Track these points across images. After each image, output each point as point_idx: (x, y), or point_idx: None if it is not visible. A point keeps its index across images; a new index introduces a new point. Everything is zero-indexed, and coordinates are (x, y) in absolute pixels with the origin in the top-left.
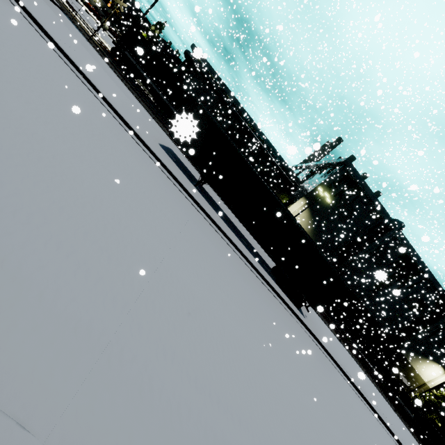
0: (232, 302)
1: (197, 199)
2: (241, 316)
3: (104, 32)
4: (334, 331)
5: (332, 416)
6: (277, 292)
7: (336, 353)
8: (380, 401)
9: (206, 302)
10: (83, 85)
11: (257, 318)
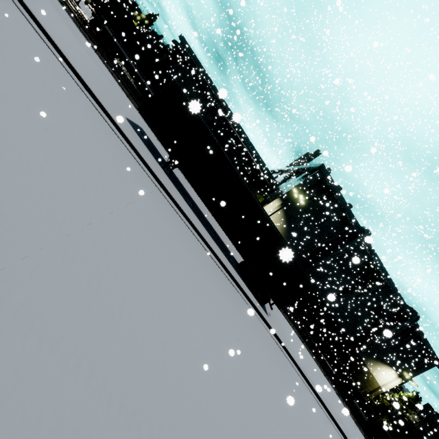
0: (180, 289)
1: (160, 179)
2: (189, 305)
3: (90, 10)
4: (297, 332)
5: (283, 421)
6: (241, 286)
7: (297, 354)
8: (337, 404)
9: (142, 282)
10: (35, 32)
11: (210, 310)
